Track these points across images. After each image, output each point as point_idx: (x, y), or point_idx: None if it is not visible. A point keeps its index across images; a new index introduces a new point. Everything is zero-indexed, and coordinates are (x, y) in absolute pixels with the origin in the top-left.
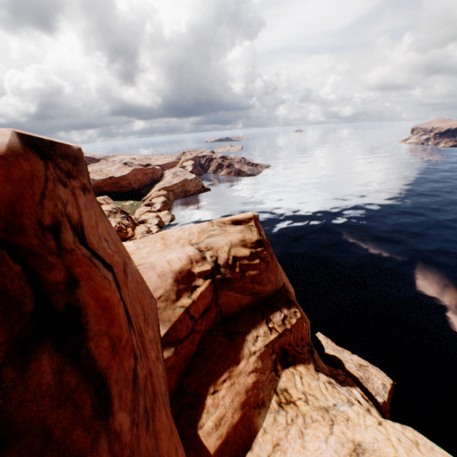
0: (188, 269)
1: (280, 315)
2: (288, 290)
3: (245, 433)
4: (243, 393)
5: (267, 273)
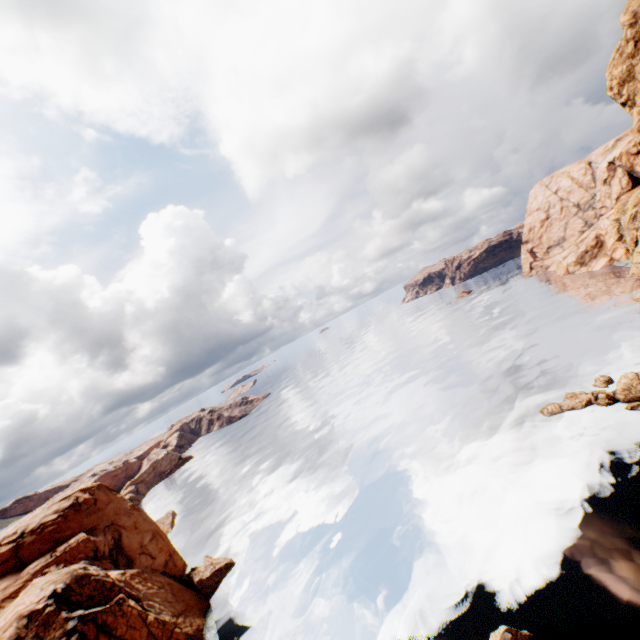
0: None
1: (66, 545)
2: (98, 527)
3: (1, 610)
4: (9, 593)
5: (67, 523)
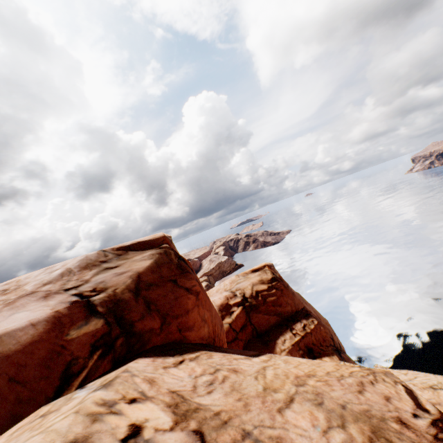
0: (226, 303)
1: (300, 324)
2: (308, 310)
3: None
4: None
5: (283, 297)
